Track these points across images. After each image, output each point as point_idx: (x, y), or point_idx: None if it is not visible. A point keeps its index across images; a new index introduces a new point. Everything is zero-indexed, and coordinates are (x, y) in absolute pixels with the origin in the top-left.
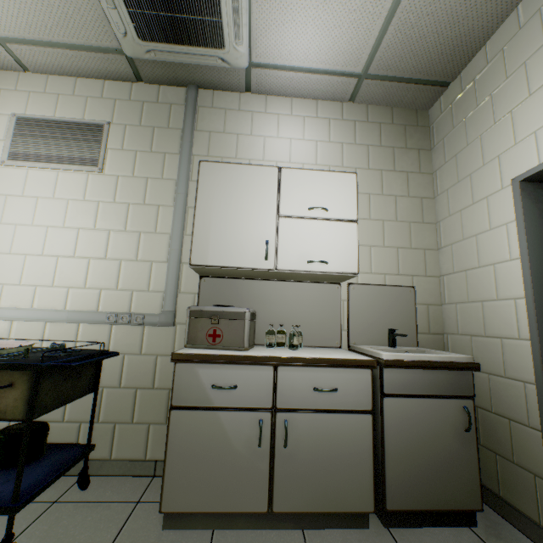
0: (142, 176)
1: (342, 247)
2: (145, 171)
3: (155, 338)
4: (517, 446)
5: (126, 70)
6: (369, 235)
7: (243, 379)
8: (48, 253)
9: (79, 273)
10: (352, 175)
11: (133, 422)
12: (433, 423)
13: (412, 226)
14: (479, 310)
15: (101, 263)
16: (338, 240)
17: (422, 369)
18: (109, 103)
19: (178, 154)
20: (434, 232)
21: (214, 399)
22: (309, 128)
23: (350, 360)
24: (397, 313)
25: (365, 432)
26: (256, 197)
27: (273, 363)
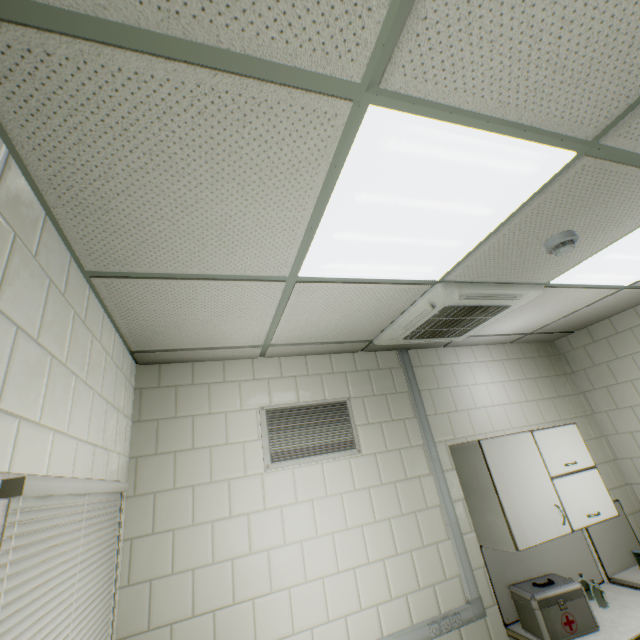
0: (394, 447)
1: (598, 493)
2: (395, 442)
3: (472, 635)
4: None
5: (358, 348)
6: None
7: None
8: (343, 566)
9: (379, 582)
10: (573, 425)
11: None
12: None
13: (590, 442)
14: None
15: (395, 561)
16: (593, 488)
17: None
18: (340, 376)
19: (414, 417)
20: (604, 444)
21: None
22: (492, 371)
23: None
24: (620, 530)
25: None
26: (529, 464)
27: None
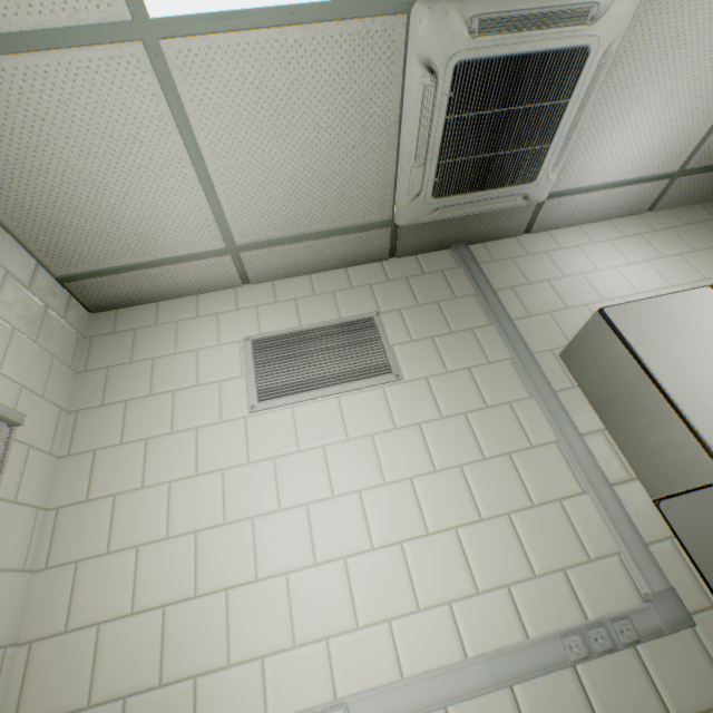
0: (459, 367)
1: None
2: (459, 360)
3: (671, 665)
4: None
5: (381, 247)
6: None
7: None
8: (380, 540)
9: (451, 564)
10: None
11: None
12: None
13: None
14: None
15: (478, 530)
16: None
17: None
18: (363, 290)
19: (489, 325)
20: None
21: None
22: (625, 250)
23: None
24: None
25: None
26: None
27: None
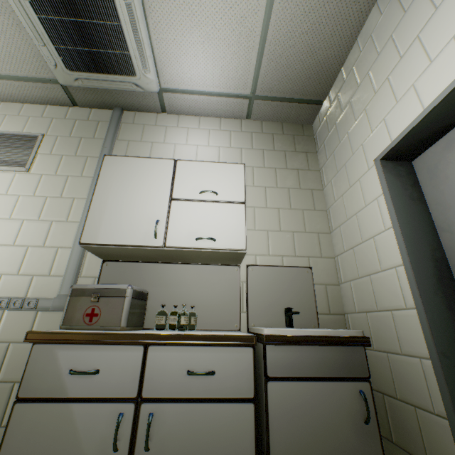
0: (64, 174)
1: (230, 225)
2: (67, 171)
3: (47, 323)
4: (429, 442)
5: (63, 97)
6: (266, 221)
7: (107, 362)
8: None
9: None
10: (240, 165)
11: (1, 425)
12: (326, 413)
13: (305, 212)
14: (369, 283)
15: (8, 249)
16: (226, 219)
17: (307, 345)
18: (47, 120)
19: (99, 157)
20: (326, 218)
21: (69, 387)
22: (213, 137)
23: (227, 336)
24: (296, 293)
25: (246, 427)
26: (152, 183)
27: (140, 341)
